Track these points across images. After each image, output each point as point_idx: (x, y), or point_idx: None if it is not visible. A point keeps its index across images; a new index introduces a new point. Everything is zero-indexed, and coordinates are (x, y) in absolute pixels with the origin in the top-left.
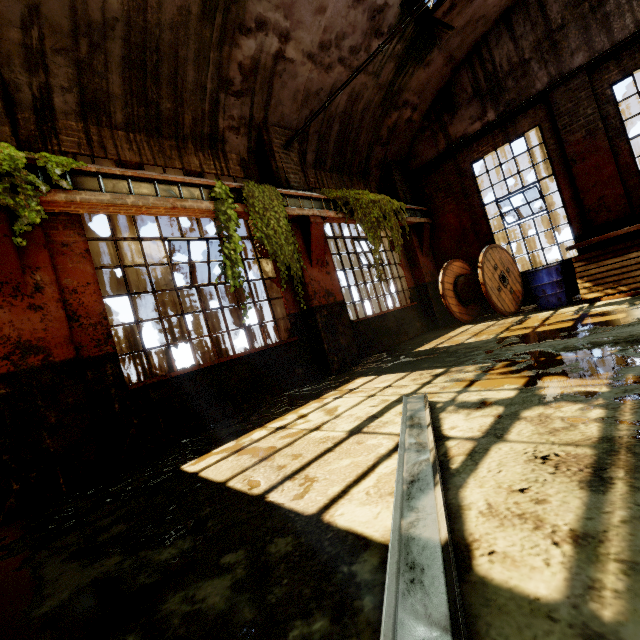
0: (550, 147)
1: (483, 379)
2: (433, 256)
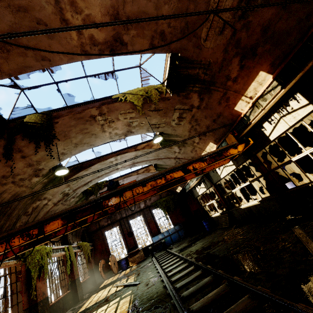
0: (121, 230)
1: (121, 281)
2: (94, 259)
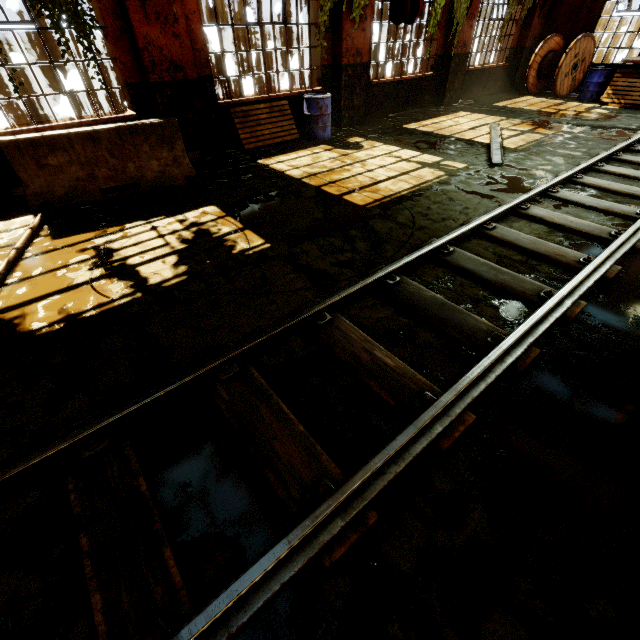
0: None
1: (520, 125)
2: (546, 19)
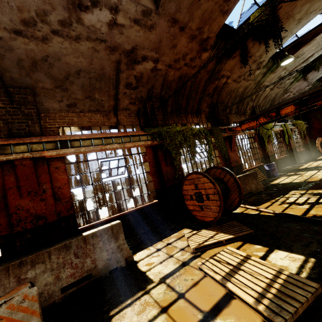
0: None
1: None
2: (308, 136)
